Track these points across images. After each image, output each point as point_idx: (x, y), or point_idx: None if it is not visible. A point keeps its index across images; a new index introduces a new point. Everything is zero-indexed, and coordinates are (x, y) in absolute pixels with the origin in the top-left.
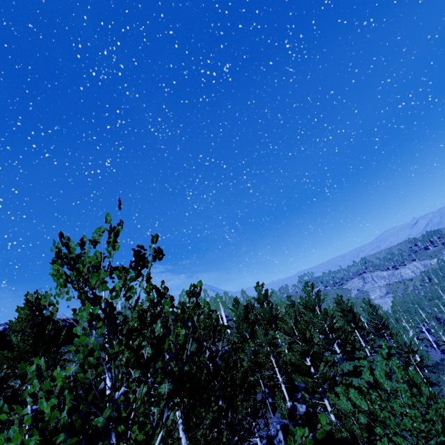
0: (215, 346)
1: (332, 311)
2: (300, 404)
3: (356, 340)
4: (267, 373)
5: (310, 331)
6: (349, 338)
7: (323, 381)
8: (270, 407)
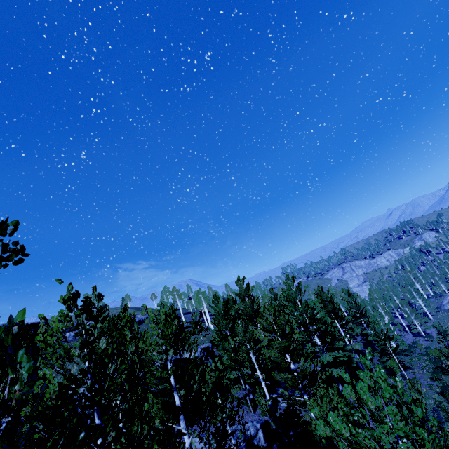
0: (180, 356)
1: (312, 303)
2: (281, 398)
3: (336, 330)
4: (247, 371)
5: (292, 323)
6: (329, 329)
7: (303, 378)
8: (250, 405)
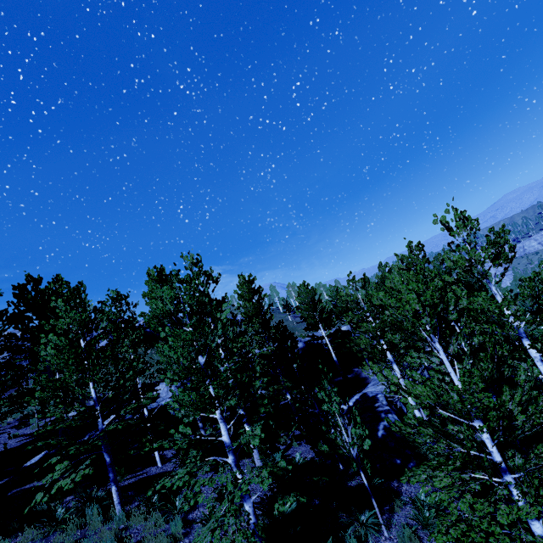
0: None
1: None
2: None
3: None
4: None
5: None
6: None
7: None
8: None
